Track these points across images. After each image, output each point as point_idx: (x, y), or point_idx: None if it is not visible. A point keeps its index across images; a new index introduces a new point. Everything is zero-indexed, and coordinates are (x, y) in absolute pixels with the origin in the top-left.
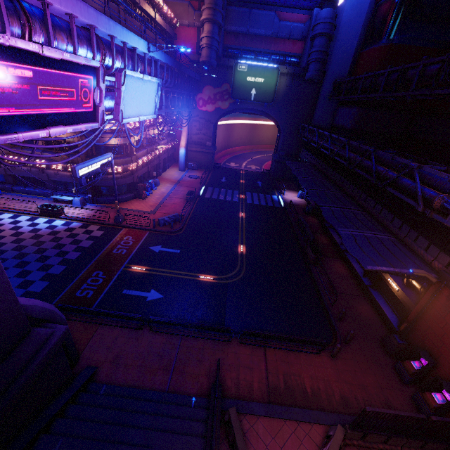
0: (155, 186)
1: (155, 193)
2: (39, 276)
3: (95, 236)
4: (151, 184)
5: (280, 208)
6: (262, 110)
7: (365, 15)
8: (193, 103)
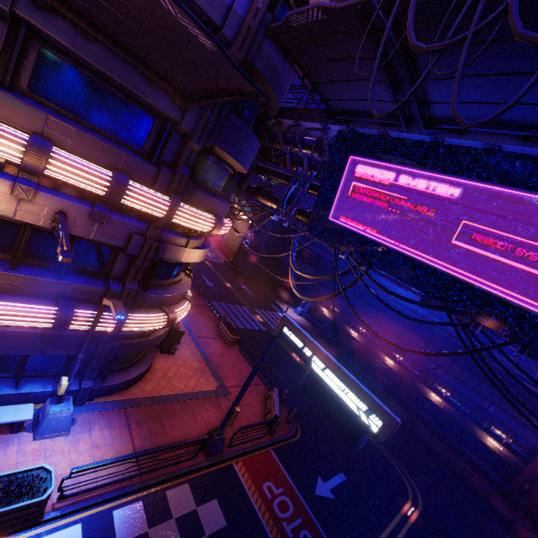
0: None
1: None
2: None
3: (221, 531)
4: None
5: None
6: None
7: None
8: None
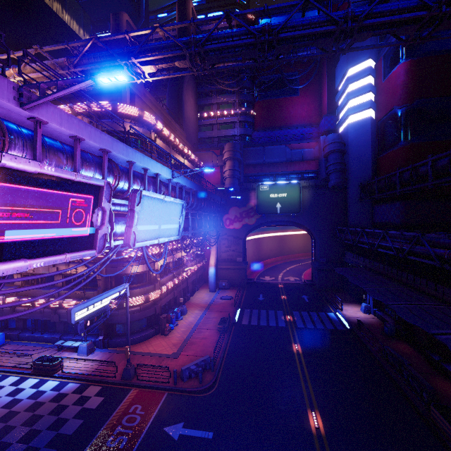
0: (182, 315)
1: (180, 325)
2: None
3: (88, 409)
4: (177, 313)
5: (345, 331)
6: (290, 221)
7: (370, 131)
8: (220, 223)
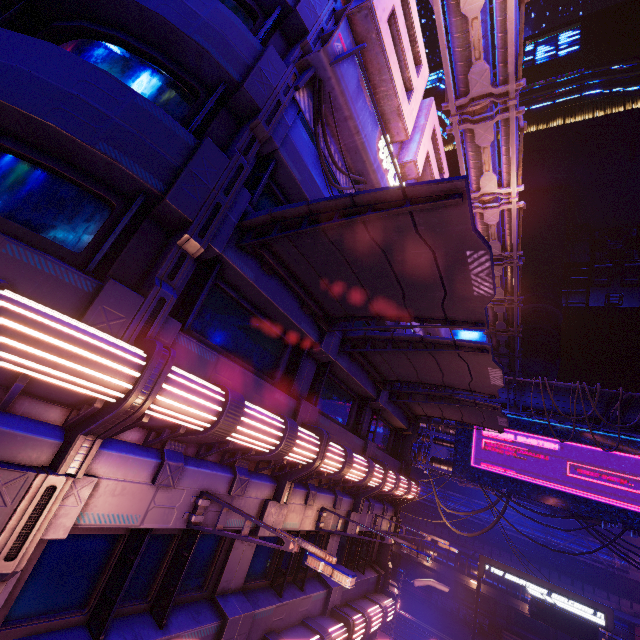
0: None
1: None
2: None
3: None
4: None
5: None
6: None
7: None
8: None
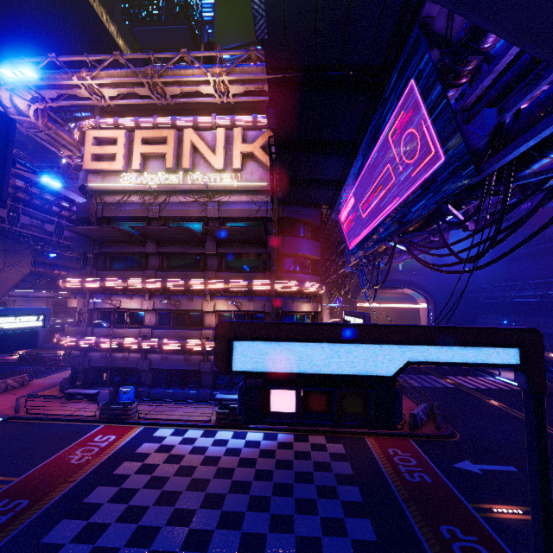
0: None
1: None
2: (347, 550)
3: (339, 453)
4: None
5: None
6: (407, 281)
7: None
8: None
